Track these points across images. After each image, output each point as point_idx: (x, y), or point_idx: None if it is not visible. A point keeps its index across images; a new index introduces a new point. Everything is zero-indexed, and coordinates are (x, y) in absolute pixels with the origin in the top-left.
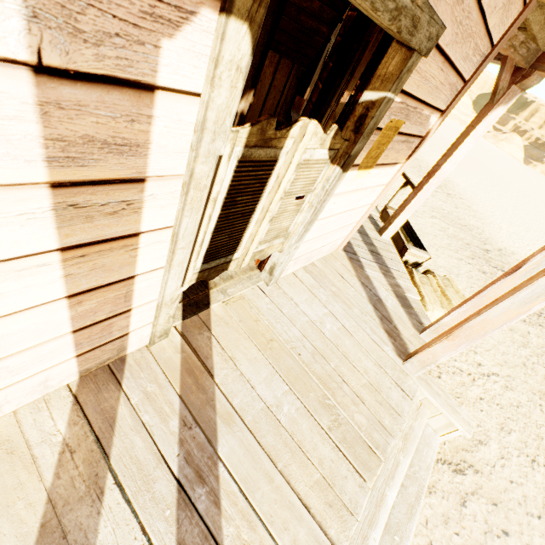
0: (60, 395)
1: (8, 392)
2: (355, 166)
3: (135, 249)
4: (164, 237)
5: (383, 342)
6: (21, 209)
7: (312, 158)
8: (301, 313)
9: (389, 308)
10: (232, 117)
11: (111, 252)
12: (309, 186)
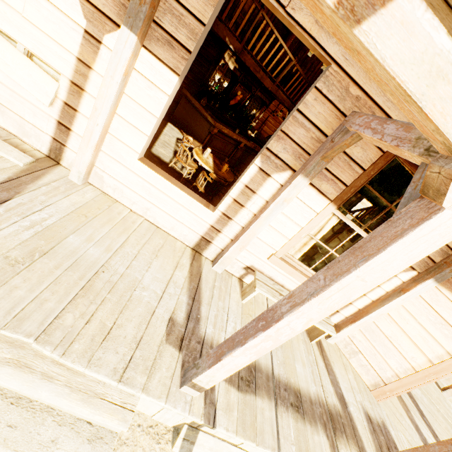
0: None
1: None
2: None
3: None
4: None
5: None
6: None
7: None
8: None
9: None
10: None
11: None
12: None
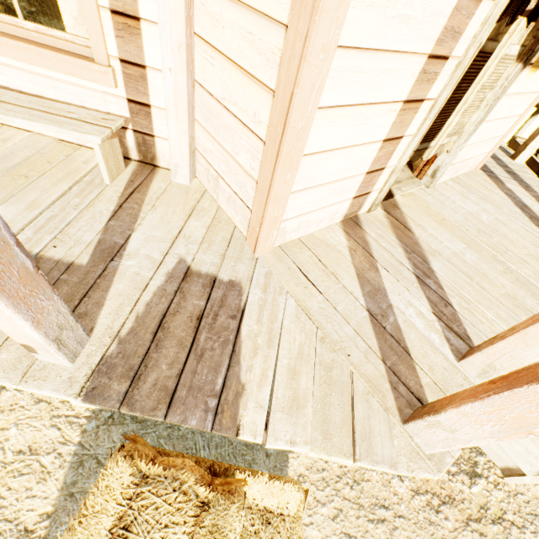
0: (335, 227)
1: (329, 210)
2: (529, 65)
3: (416, 113)
4: (427, 107)
5: (536, 232)
6: (414, 70)
7: (508, 54)
8: (460, 207)
9: (536, 212)
10: (499, 14)
11: (410, 111)
12: (494, 83)
